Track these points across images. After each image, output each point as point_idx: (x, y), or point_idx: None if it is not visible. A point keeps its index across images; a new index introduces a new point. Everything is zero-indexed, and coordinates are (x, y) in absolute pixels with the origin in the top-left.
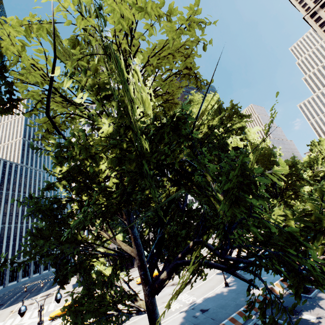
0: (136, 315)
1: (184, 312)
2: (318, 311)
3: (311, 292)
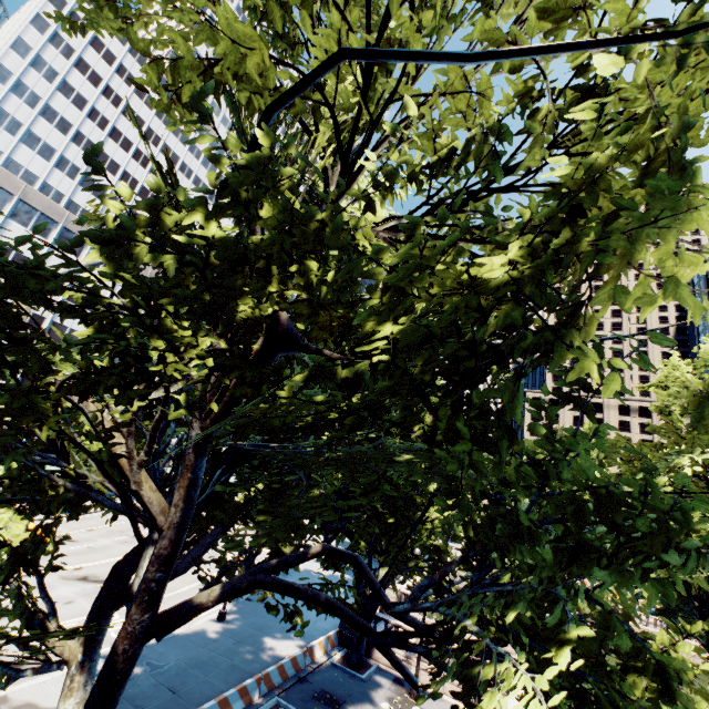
0: (32, 672)
1: (101, 660)
2: (369, 708)
3: (365, 669)
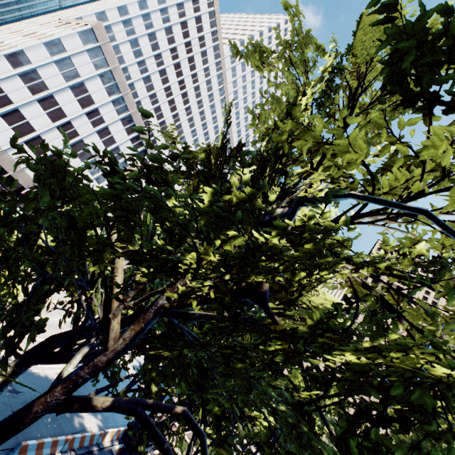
0: None
1: None
2: None
3: None
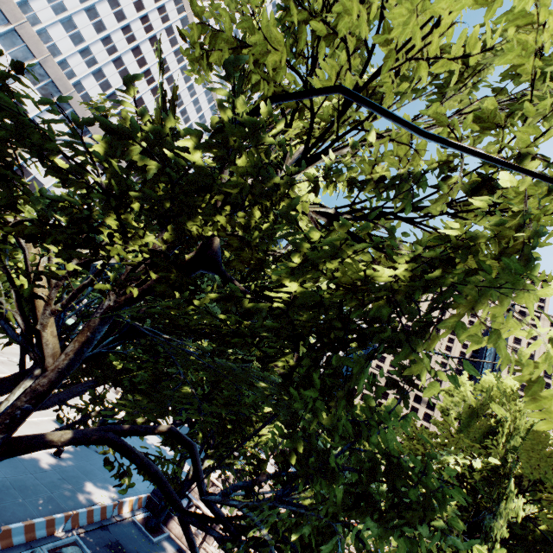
0: None
1: None
2: None
3: (158, 534)
